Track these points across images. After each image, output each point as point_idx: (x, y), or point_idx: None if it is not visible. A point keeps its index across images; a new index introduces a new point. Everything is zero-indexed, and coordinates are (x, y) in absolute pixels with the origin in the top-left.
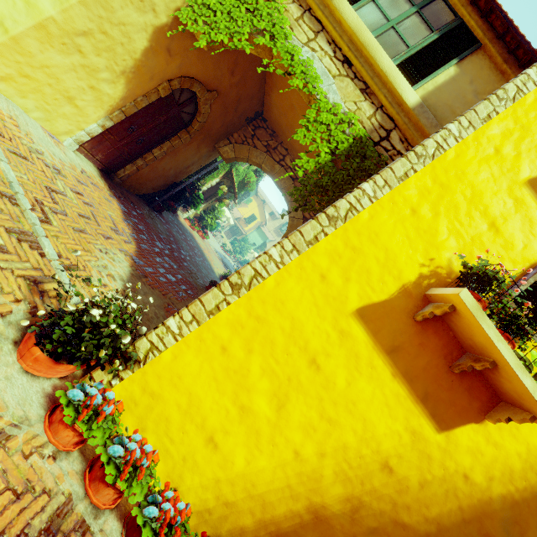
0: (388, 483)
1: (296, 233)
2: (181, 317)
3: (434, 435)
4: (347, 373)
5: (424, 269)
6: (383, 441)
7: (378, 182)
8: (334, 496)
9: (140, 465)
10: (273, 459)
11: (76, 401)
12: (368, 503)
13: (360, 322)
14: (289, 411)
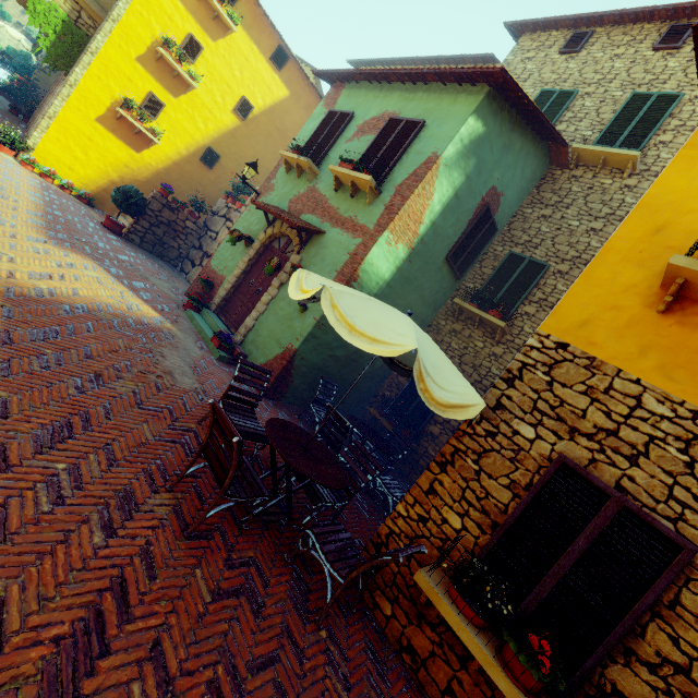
0: (129, 171)
1: (61, 94)
2: (38, 132)
3: (137, 155)
4: (103, 141)
5: (113, 101)
6: (122, 159)
7: (81, 68)
8: (115, 177)
9: (54, 173)
10: (92, 170)
11: (26, 160)
12: (126, 177)
13: (99, 124)
14: (90, 156)
